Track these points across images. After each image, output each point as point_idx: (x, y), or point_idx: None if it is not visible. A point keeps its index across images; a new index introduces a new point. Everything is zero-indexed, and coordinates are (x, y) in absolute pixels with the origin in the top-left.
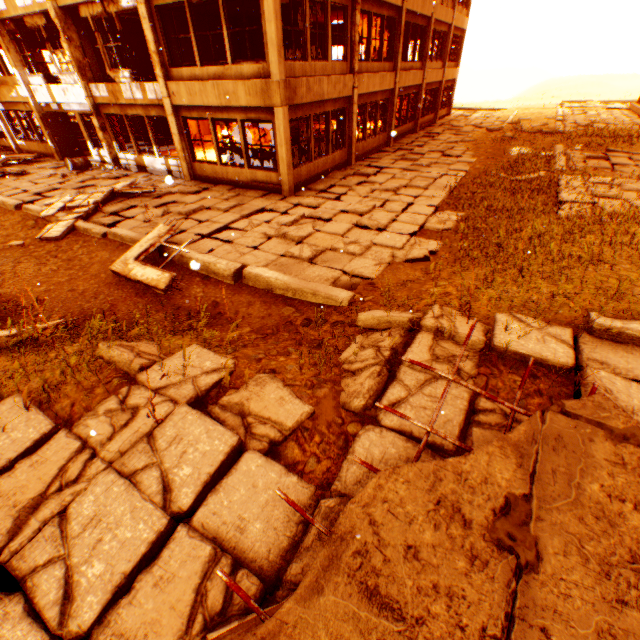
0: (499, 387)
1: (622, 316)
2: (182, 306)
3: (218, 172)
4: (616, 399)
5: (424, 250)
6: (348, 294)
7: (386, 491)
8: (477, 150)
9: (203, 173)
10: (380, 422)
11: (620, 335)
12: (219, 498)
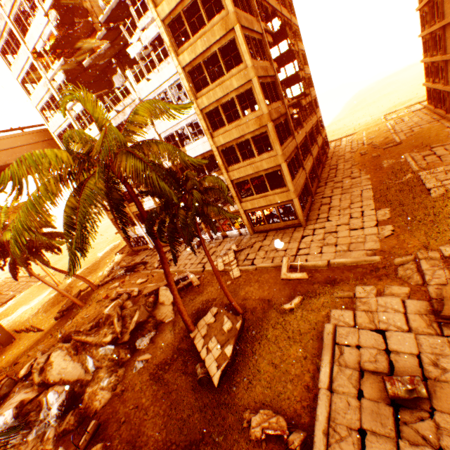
0: None
1: None
2: (317, 281)
3: (266, 227)
4: None
5: (389, 231)
6: (377, 257)
7: (446, 289)
8: (365, 169)
9: (258, 229)
10: (429, 284)
11: None
12: (408, 308)
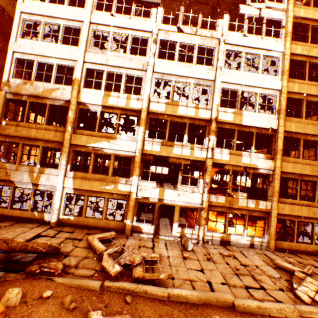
0: None
1: None
2: None
3: (292, 245)
4: None
5: None
6: None
7: None
8: None
9: (280, 245)
10: None
11: None
12: None
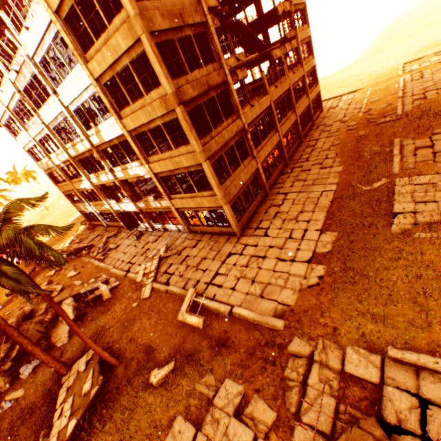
0: (349, 394)
1: (403, 346)
2: (211, 335)
3: (202, 229)
4: (393, 404)
5: (316, 278)
6: (282, 323)
7: None
8: (342, 155)
9: (195, 230)
10: (302, 420)
11: (401, 360)
12: None
